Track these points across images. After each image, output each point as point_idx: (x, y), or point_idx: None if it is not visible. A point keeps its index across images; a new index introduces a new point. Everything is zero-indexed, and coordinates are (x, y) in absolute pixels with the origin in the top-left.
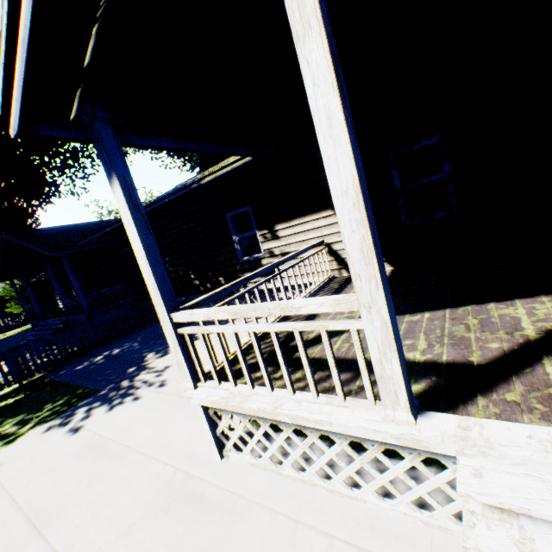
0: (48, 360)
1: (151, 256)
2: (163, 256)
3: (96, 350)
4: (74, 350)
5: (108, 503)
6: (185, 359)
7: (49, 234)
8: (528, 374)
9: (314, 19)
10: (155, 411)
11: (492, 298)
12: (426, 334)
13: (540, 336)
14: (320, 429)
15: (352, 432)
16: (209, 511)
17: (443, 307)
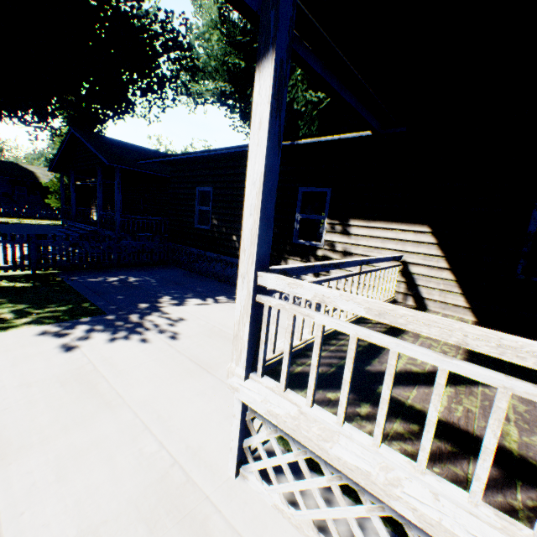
0: (67, 260)
1: (267, 185)
2: (213, 206)
3: (113, 270)
4: (93, 261)
5: (80, 468)
6: (249, 336)
7: (112, 144)
8: None
9: None
10: (161, 366)
11: None
12: None
13: None
14: None
15: None
16: None
17: None
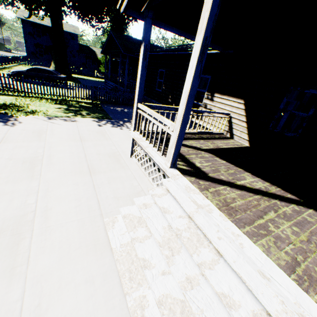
0: (103, 98)
1: (141, 79)
2: (164, 80)
3: (120, 105)
4: (113, 100)
5: (98, 146)
6: (135, 120)
7: (127, 40)
8: (214, 184)
9: (203, 30)
10: (123, 136)
11: (253, 173)
12: (212, 164)
13: (238, 184)
14: (154, 161)
15: (156, 162)
16: (118, 163)
17: (233, 164)
